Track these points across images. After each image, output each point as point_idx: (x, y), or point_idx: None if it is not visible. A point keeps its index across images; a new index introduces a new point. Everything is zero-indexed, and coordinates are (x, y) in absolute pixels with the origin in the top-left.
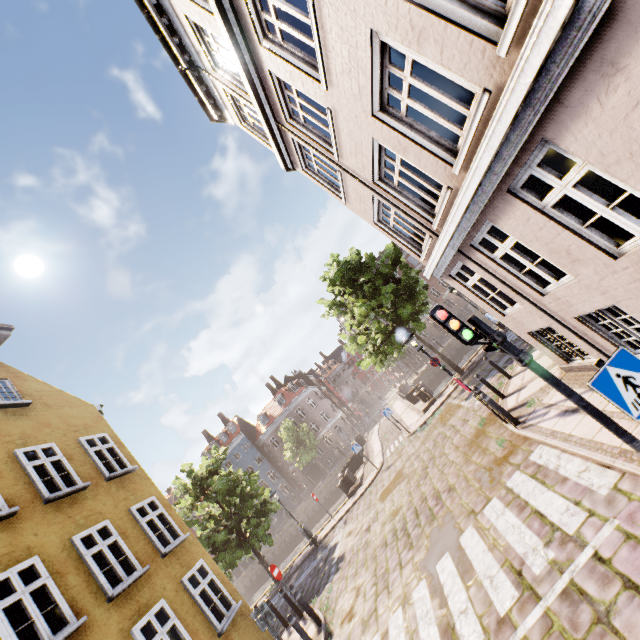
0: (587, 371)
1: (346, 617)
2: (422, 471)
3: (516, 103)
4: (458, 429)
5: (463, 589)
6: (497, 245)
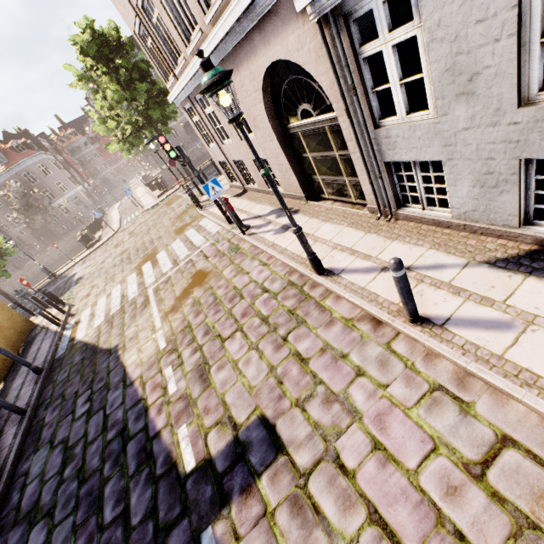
0: (237, 188)
1: (85, 297)
2: (147, 231)
3: (208, 53)
4: (175, 210)
5: (152, 270)
6: (207, 106)
